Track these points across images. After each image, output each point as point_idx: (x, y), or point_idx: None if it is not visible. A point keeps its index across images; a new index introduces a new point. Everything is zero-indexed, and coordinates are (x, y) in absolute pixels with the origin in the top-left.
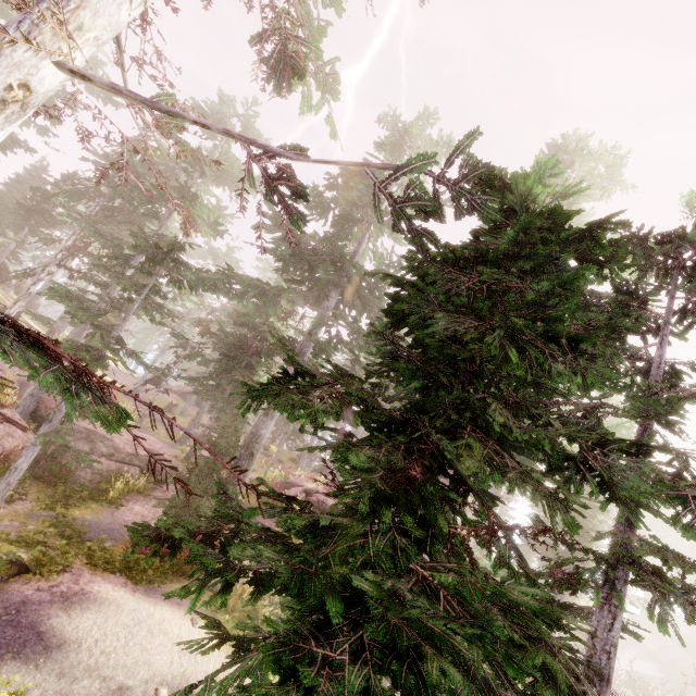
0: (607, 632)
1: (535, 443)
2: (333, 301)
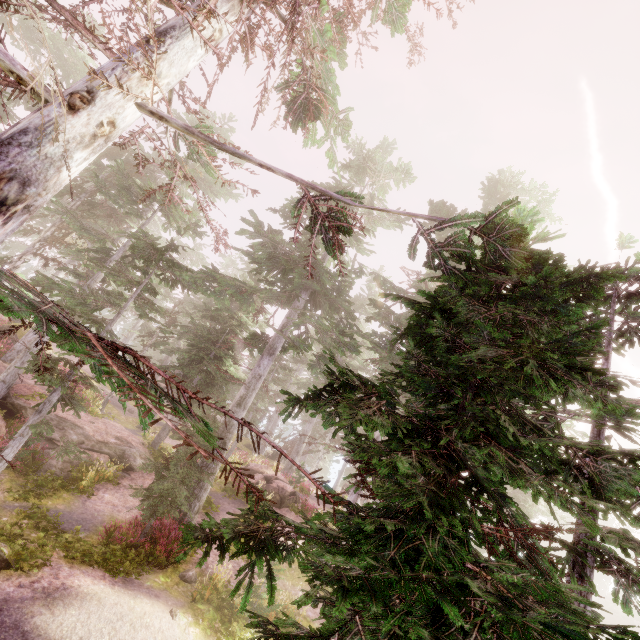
0: None
1: (534, 449)
2: (303, 302)
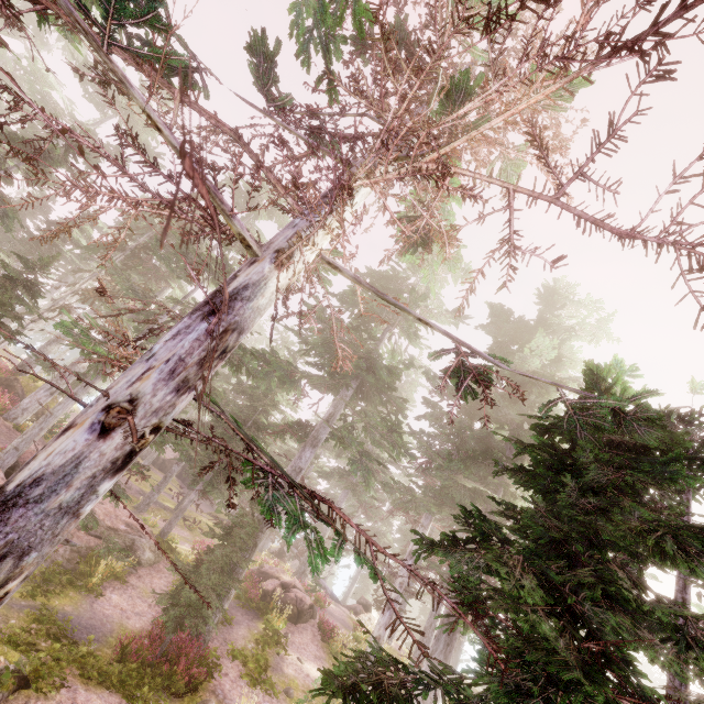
0: None
1: (648, 612)
2: (351, 391)
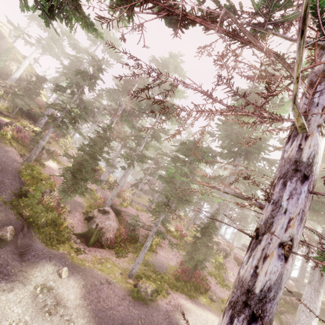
0: None
1: None
2: (242, 157)
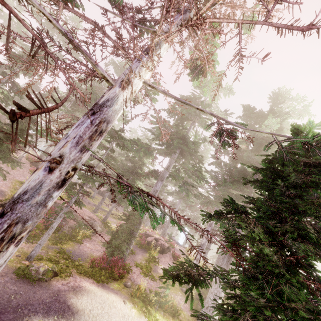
0: None
1: None
2: (177, 155)
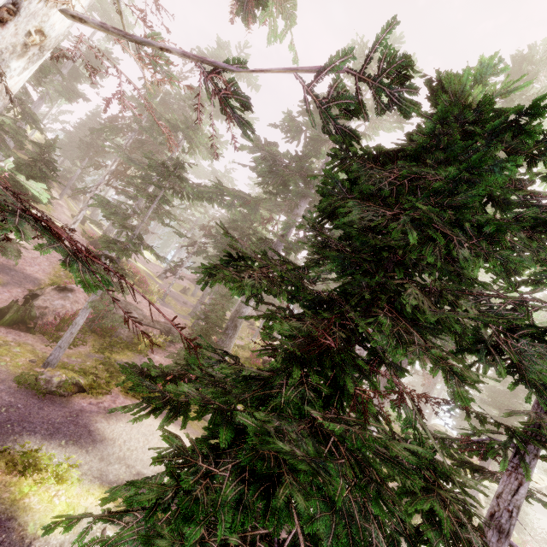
0: (511, 495)
1: (448, 326)
2: (302, 209)
